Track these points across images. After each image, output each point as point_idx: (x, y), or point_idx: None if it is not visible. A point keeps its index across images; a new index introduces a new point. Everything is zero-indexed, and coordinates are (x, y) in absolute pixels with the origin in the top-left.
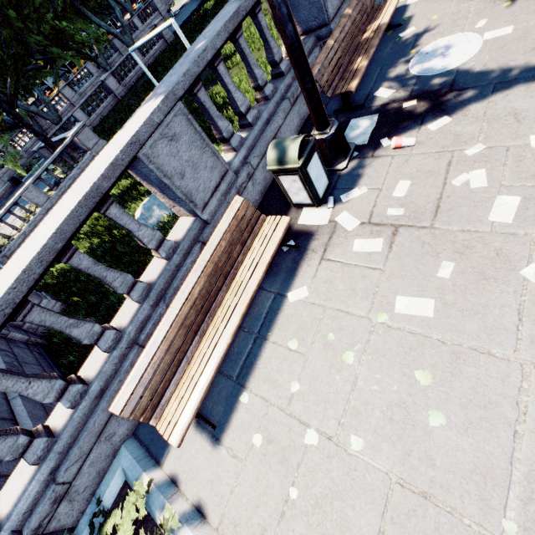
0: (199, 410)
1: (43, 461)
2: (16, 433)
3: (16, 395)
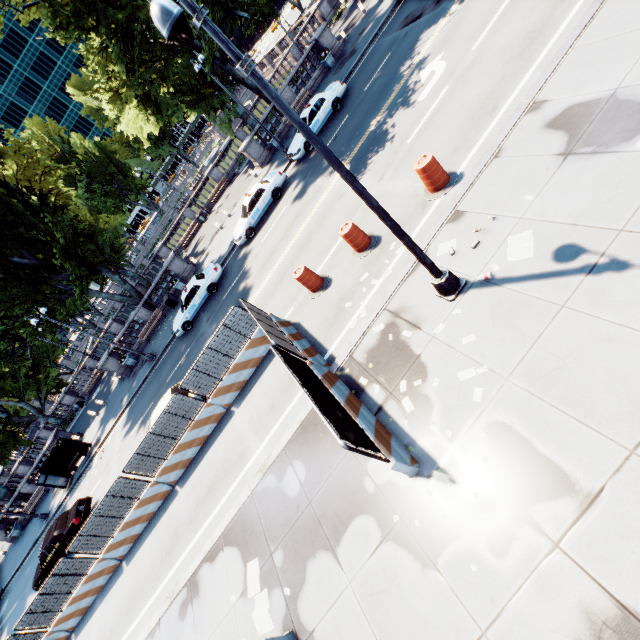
0: None
1: None
2: None
3: None
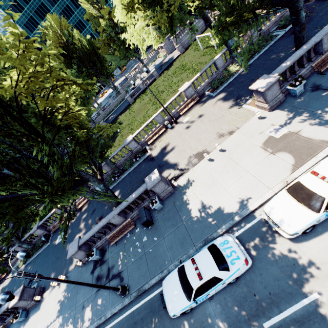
0: None
1: None
2: None
3: None
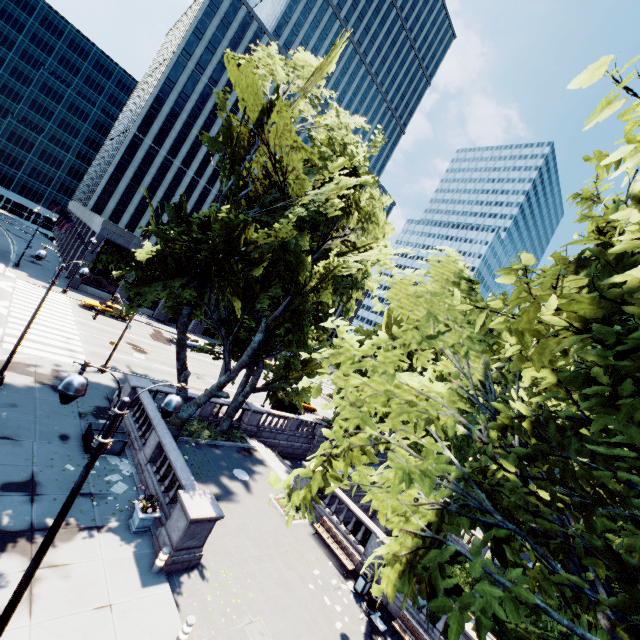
0: (316, 534)
1: (321, 505)
2: (328, 502)
3: (341, 506)
